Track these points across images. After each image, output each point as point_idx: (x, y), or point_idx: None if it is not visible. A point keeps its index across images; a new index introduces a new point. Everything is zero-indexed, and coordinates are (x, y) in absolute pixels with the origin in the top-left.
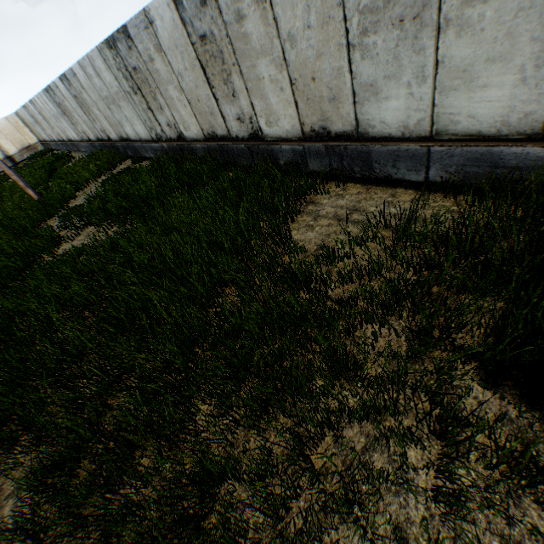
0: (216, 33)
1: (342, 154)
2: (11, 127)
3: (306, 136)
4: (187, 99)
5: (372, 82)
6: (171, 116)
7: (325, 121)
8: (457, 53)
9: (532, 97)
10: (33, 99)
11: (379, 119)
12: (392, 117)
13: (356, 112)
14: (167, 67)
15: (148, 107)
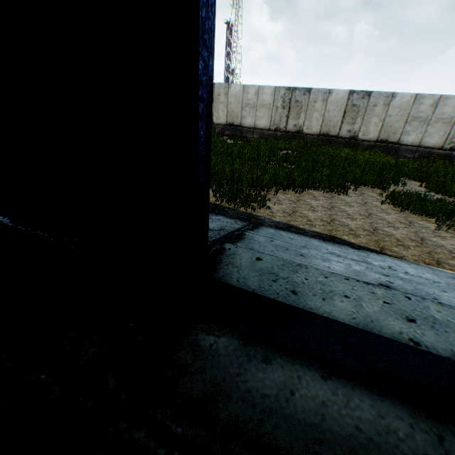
0: (361, 106)
1: (389, 148)
2: None
3: (377, 141)
4: (323, 119)
5: (407, 131)
6: (302, 122)
7: (387, 138)
8: (429, 130)
9: (440, 141)
10: None
11: (405, 140)
12: (409, 140)
13: (399, 137)
14: (322, 106)
15: (286, 116)
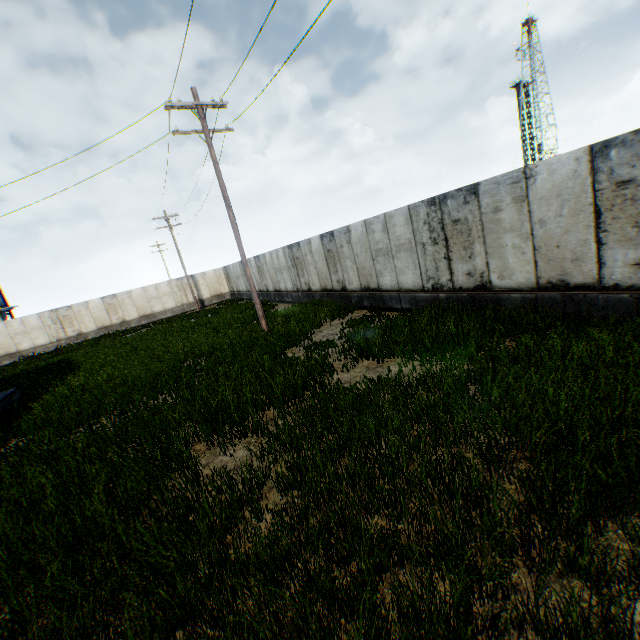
0: None
1: None
2: (214, 277)
3: None
4: (534, 245)
5: None
6: (483, 263)
7: None
8: None
9: None
10: (262, 254)
11: None
12: None
13: None
14: (520, 215)
15: (445, 256)
